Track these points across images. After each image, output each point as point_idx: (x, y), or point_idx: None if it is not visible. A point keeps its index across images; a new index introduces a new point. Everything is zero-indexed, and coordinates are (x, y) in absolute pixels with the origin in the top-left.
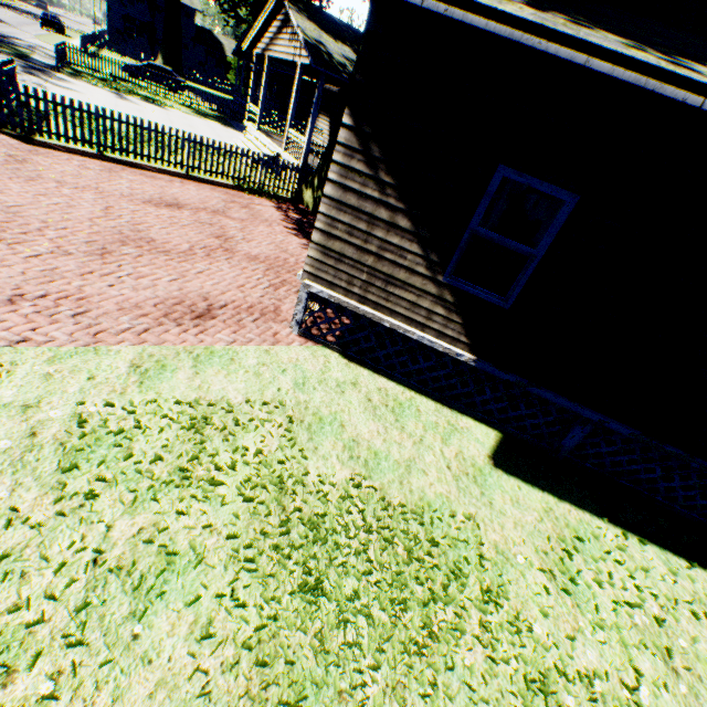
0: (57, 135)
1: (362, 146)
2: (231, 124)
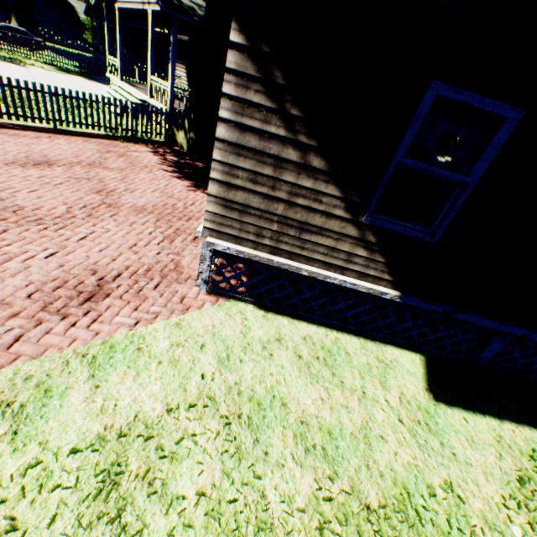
0: None
1: (259, 71)
2: (95, 78)
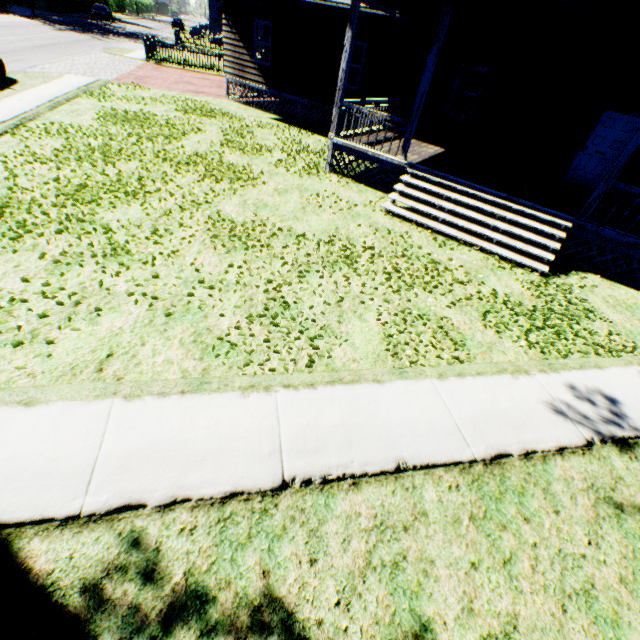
0: (169, 62)
1: (228, 24)
2: None
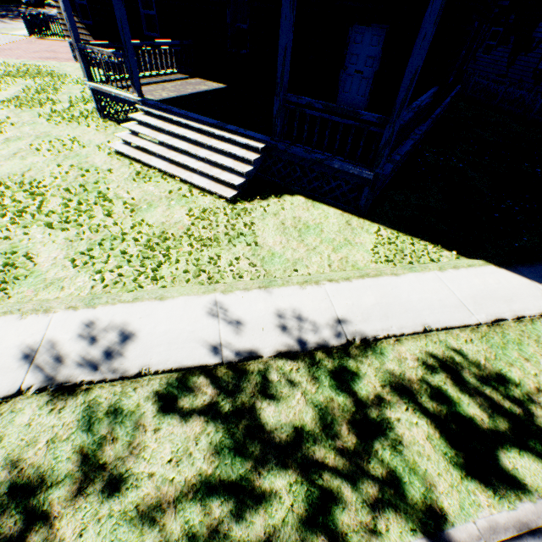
0: (51, 35)
1: None
2: None
